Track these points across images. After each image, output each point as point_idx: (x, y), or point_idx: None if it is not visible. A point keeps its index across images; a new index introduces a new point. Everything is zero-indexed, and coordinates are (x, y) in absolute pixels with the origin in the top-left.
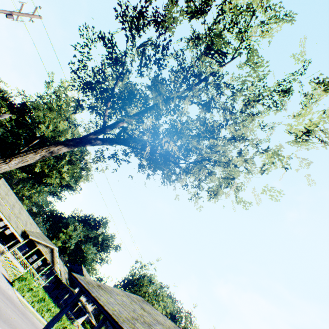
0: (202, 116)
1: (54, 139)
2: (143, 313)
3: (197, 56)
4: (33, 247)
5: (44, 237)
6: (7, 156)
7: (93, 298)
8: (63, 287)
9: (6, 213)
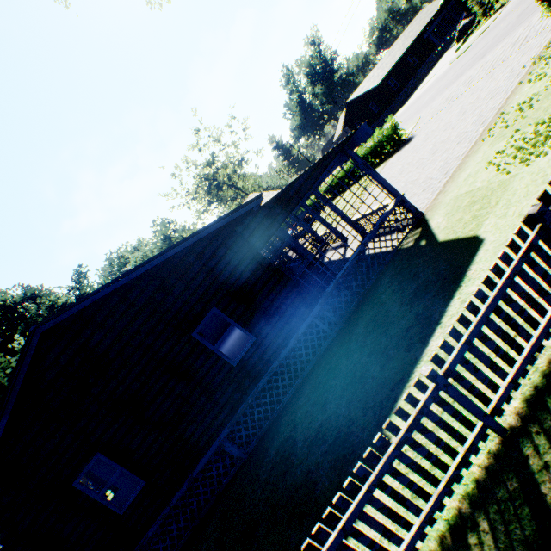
0: None
1: None
2: None
3: None
4: None
5: None
6: None
7: None
8: None
9: None
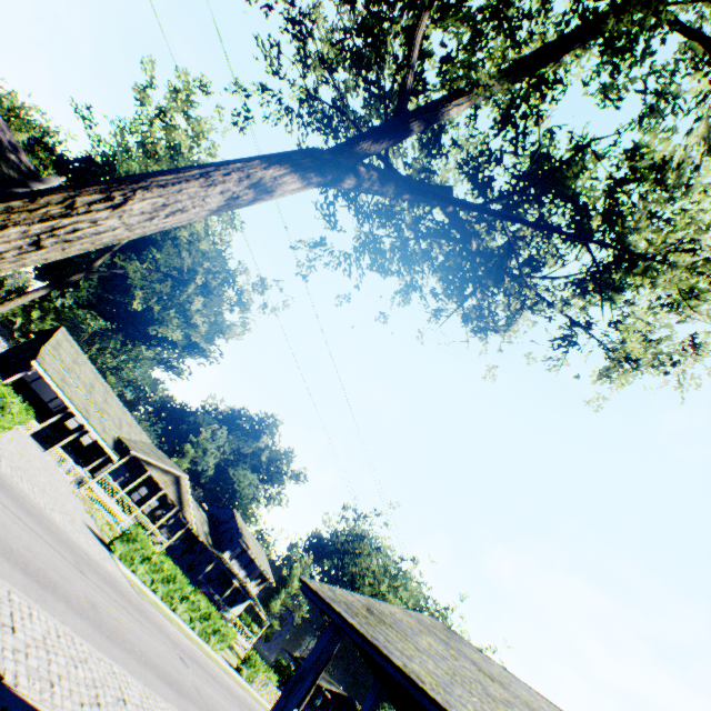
0: None
1: (165, 234)
2: (502, 695)
3: None
4: (138, 471)
5: (158, 452)
6: (112, 181)
7: (400, 675)
8: (201, 549)
9: (79, 402)
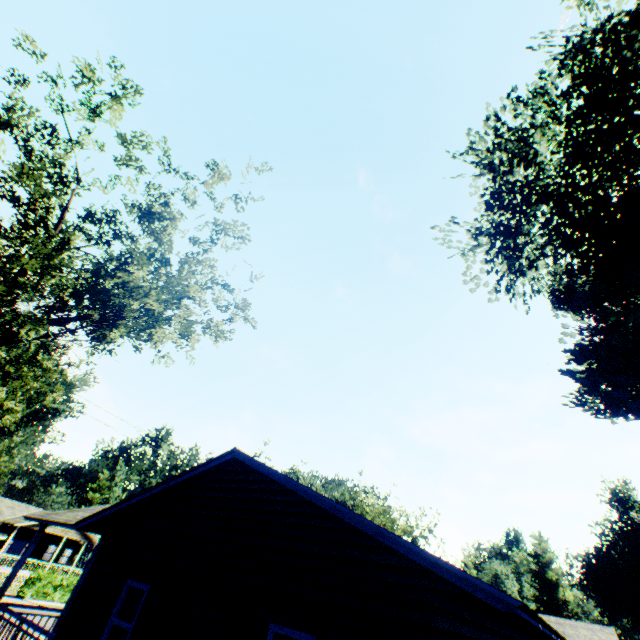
0: (56, 284)
1: None
2: None
3: (31, 193)
4: None
5: None
6: None
7: (46, 521)
8: None
9: None
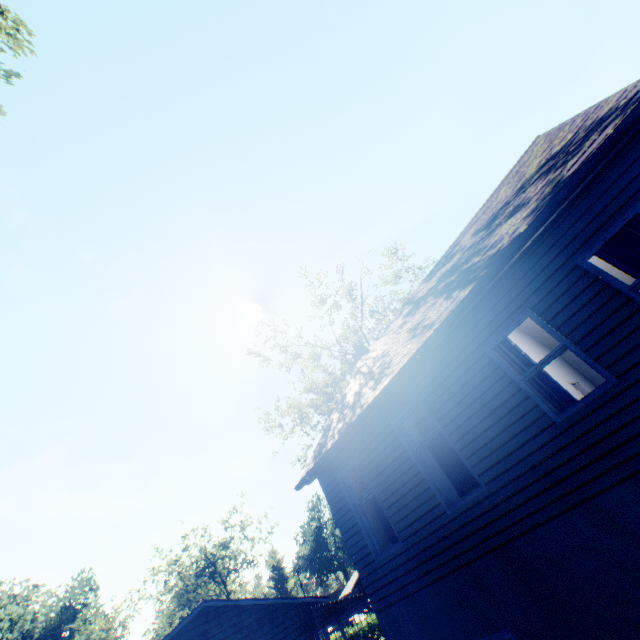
0: None
1: None
2: None
3: None
4: None
5: None
6: None
7: None
8: None
9: None
